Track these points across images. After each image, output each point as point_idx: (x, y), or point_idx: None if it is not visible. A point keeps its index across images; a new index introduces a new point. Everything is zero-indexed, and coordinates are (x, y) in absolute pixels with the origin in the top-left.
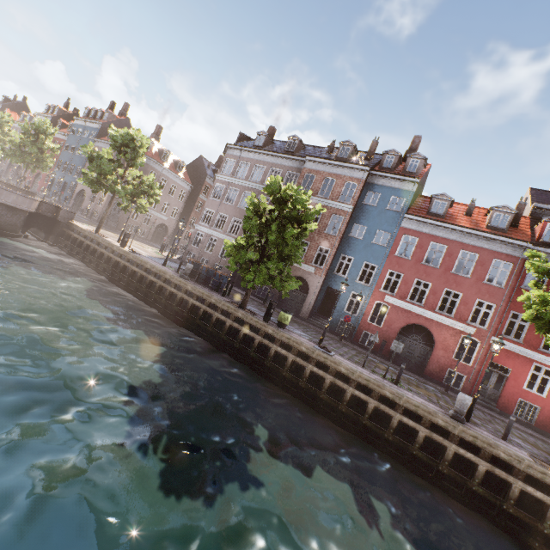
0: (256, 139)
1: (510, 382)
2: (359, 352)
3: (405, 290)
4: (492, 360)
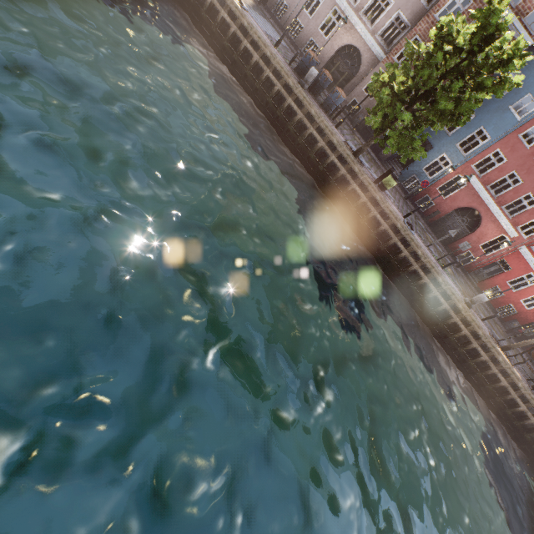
0: None
1: (502, 276)
2: (415, 216)
3: (493, 177)
4: (505, 259)
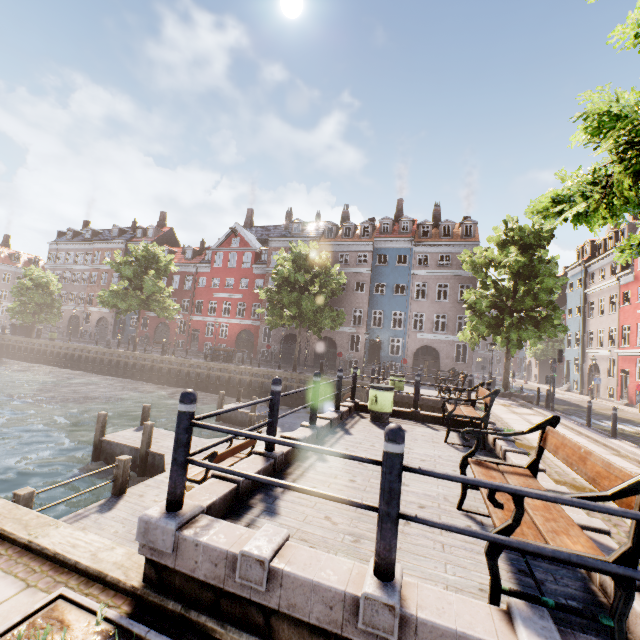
0: (67, 234)
1: (201, 336)
2: (126, 346)
3: None
4: (193, 328)
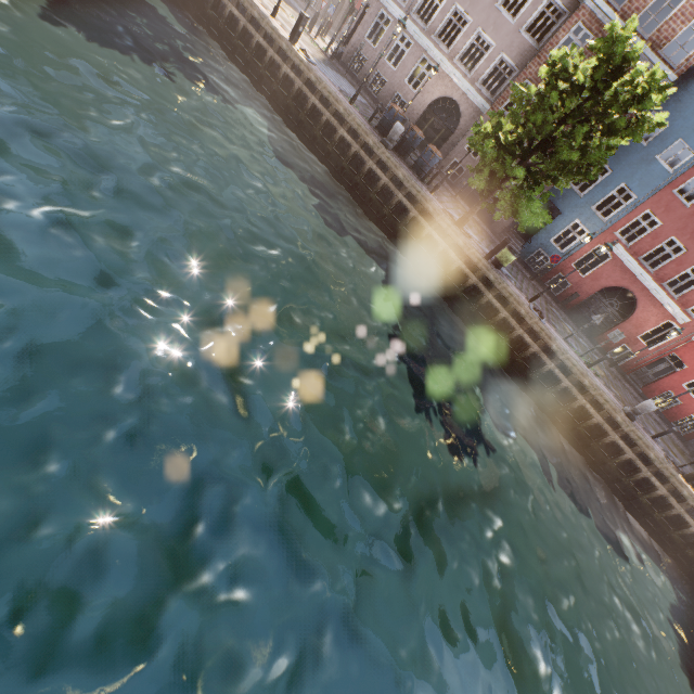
0: None
1: (674, 377)
2: (546, 301)
3: (646, 246)
4: (676, 353)
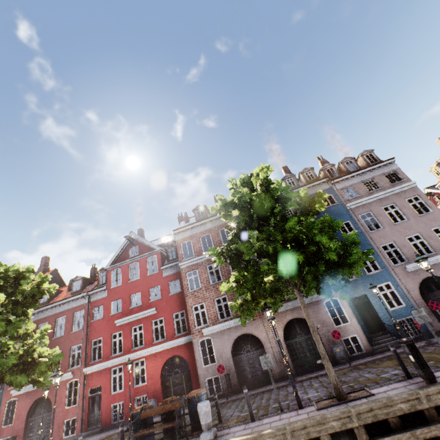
0: None
1: (104, 396)
2: None
3: None
4: (90, 387)
